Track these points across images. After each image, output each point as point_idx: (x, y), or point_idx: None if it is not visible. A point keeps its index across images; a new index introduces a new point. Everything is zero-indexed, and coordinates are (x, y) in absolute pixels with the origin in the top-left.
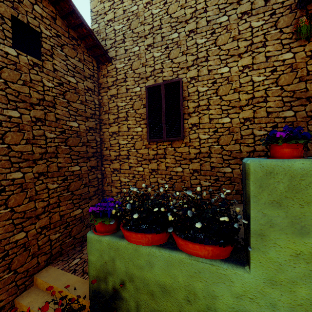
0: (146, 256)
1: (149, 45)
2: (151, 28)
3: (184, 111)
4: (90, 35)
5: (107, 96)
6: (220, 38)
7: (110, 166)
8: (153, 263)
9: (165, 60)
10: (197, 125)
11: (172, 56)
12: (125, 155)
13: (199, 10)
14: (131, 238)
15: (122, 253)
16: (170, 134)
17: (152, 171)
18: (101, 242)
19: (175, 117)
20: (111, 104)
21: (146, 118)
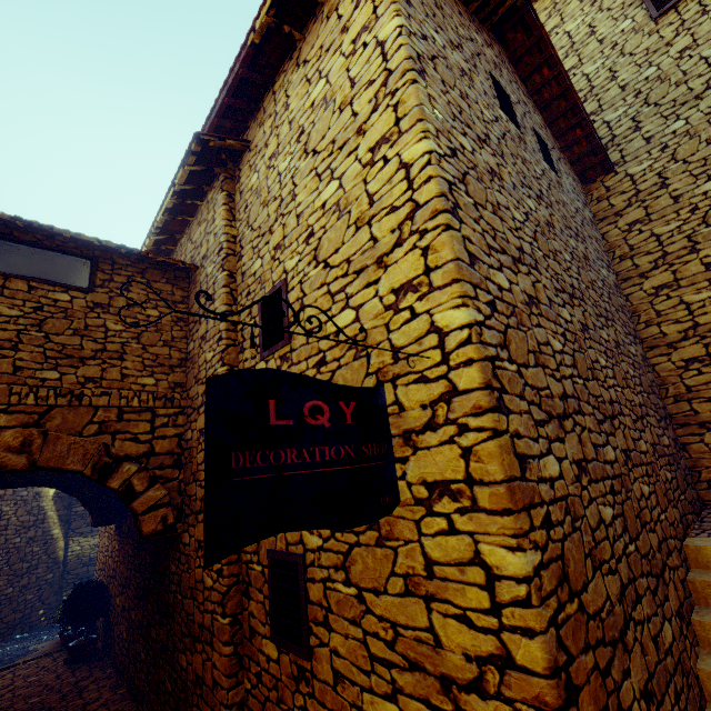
0: None
1: None
2: (709, 78)
3: None
4: (588, 135)
5: (619, 228)
6: None
7: (672, 357)
8: None
9: None
10: None
11: None
12: None
13: None
14: None
15: None
16: None
17: None
18: None
19: None
20: (634, 238)
21: None
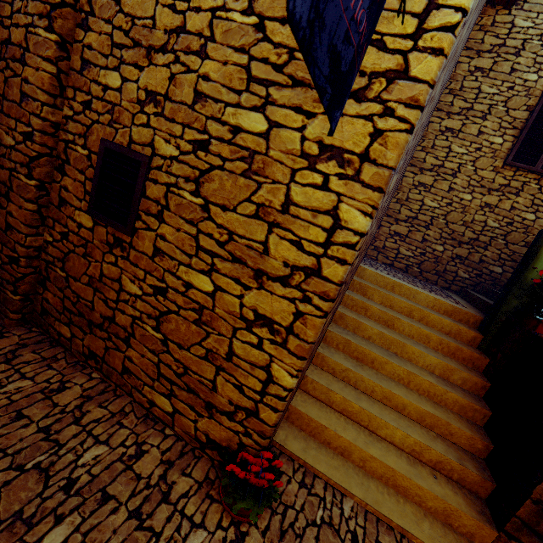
0: None
1: None
2: None
3: None
4: None
5: (470, 66)
6: None
7: (416, 177)
8: None
9: None
10: None
11: None
12: (451, 169)
13: None
14: None
15: None
16: None
17: (485, 206)
18: None
19: None
20: (469, 81)
21: (525, 129)
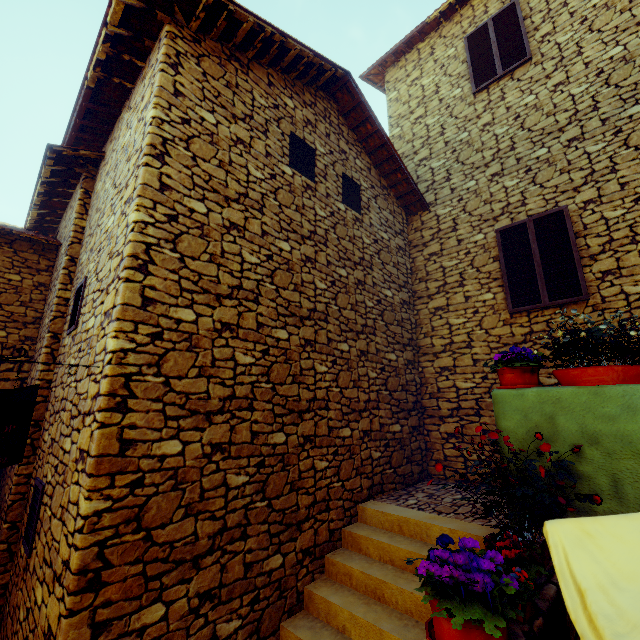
0: (618, 398)
1: (495, 174)
2: (495, 152)
3: (579, 255)
4: (406, 179)
5: (423, 256)
6: (635, 136)
7: (434, 363)
8: (635, 405)
9: (526, 187)
10: (615, 271)
11: (541, 179)
12: (462, 341)
13: (583, 110)
14: (583, 378)
15: (567, 404)
16: (557, 294)
17: None
18: (522, 396)
19: (562, 265)
20: (430, 266)
21: (503, 276)
